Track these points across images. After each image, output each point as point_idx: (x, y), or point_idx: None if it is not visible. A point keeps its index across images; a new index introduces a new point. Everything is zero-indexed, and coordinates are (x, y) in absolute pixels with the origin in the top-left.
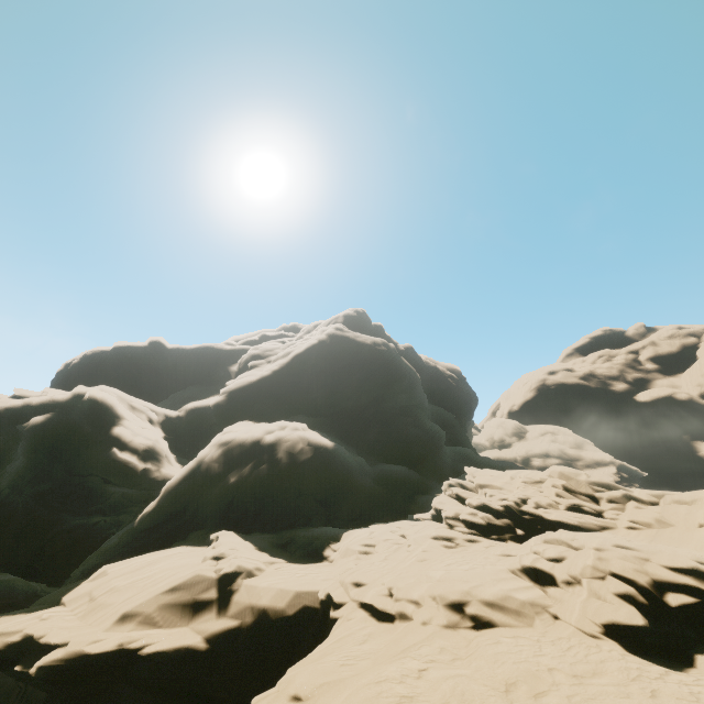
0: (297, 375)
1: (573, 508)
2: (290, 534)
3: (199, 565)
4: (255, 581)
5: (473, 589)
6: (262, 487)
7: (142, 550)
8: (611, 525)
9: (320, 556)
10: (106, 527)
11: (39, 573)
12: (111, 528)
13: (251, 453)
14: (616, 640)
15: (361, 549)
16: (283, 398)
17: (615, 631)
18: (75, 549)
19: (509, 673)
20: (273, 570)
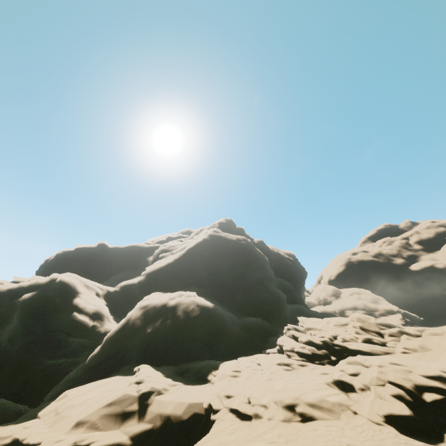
0: (190, 261)
1: (367, 341)
2: (186, 365)
3: (127, 388)
4: (163, 397)
5: (301, 395)
6: (167, 335)
7: (90, 380)
8: (391, 351)
9: (205, 379)
10: (67, 366)
11: (23, 399)
12: (71, 366)
13: (160, 313)
14: (393, 426)
15: (231, 374)
16: (181, 276)
17: (392, 420)
18: (47, 381)
19: None
20: (174, 390)
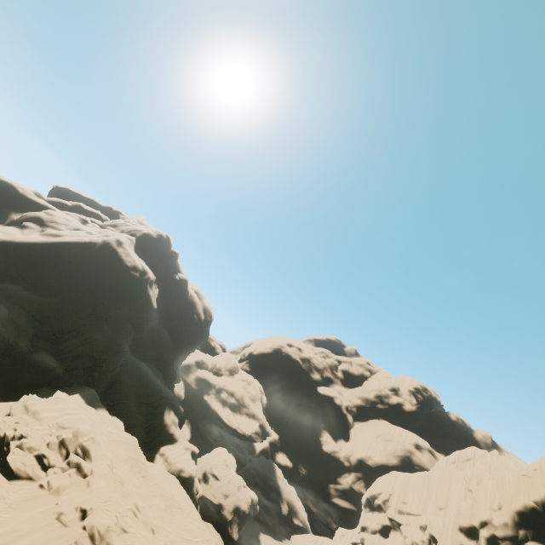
0: (48, 255)
1: (40, 457)
2: None
3: None
4: None
5: None
6: None
7: None
8: (37, 478)
9: None
10: None
11: None
12: None
13: None
14: None
15: None
16: (18, 265)
17: None
18: None
19: None
20: None
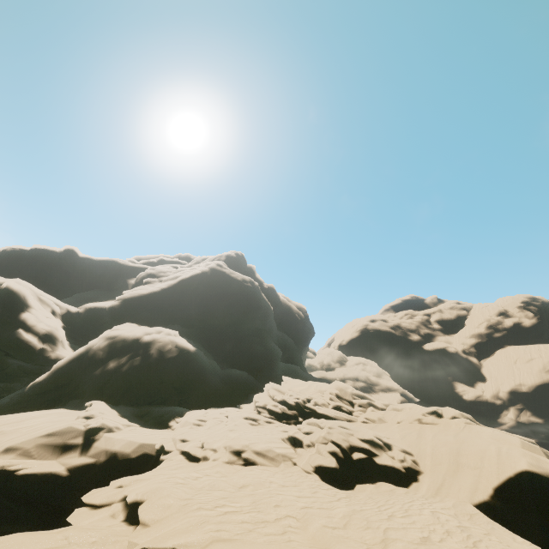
0: (180, 294)
1: (337, 408)
2: (148, 408)
3: (73, 421)
4: (113, 434)
5: (251, 444)
6: (133, 373)
7: (28, 409)
8: (354, 419)
9: (166, 425)
10: None
11: None
12: (3, 393)
13: (130, 347)
14: (319, 475)
15: (195, 422)
16: (166, 310)
17: (321, 471)
18: None
19: (247, 481)
20: (128, 430)
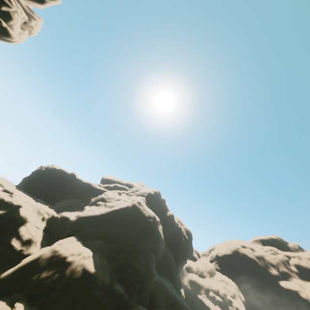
0: (110, 219)
1: None
2: None
3: None
4: None
5: None
6: (51, 285)
7: None
8: None
9: None
10: (1, 259)
11: None
12: (2, 260)
13: (59, 263)
14: None
15: None
16: (98, 228)
17: None
18: None
19: None
20: None
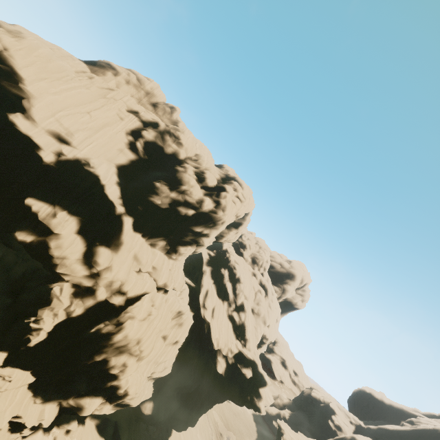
0: (413, 439)
1: None
2: None
3: None
4: None
5: None
6: None
7: None
8: None
9: None
10: None
11: None
12: None
13: None
14: None
15: None
16: None
17: None
18: None
19: None
20: None
